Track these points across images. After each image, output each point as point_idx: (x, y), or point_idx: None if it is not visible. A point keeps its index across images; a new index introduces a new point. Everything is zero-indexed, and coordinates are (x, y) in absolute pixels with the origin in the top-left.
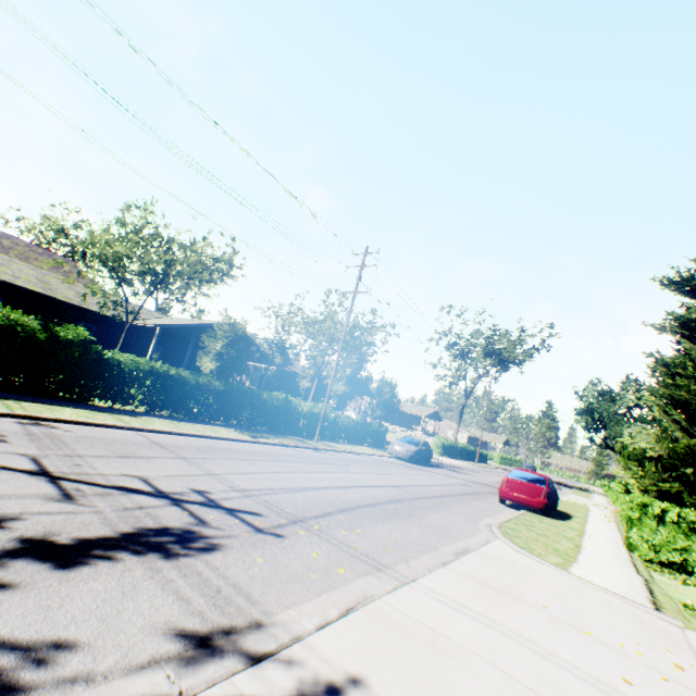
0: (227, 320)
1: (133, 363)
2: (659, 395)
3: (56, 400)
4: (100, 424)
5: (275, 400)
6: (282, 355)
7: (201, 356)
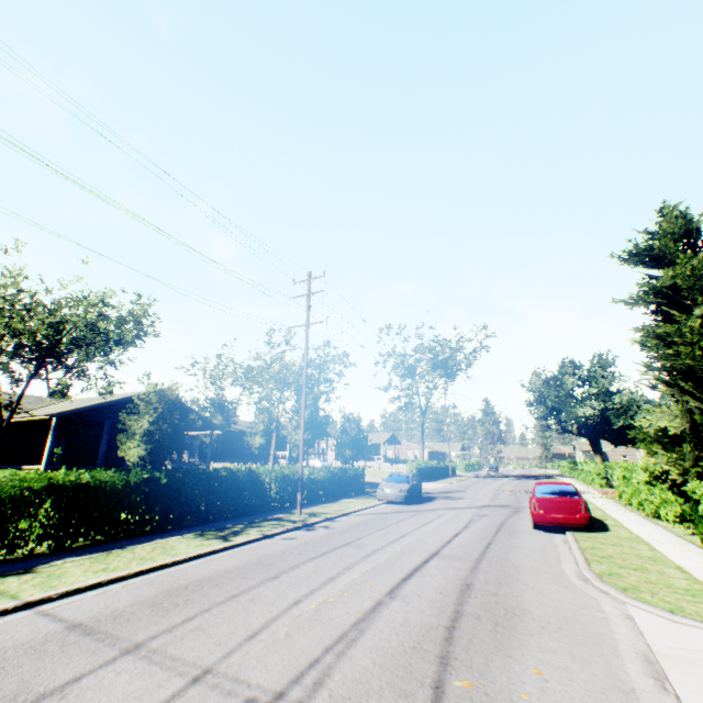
0: (152, 387)
1: (15, 484)
2: (658, 368)
3: None
4: None
5: (237, 475)
6: (222, 414)
7: (123, 441)
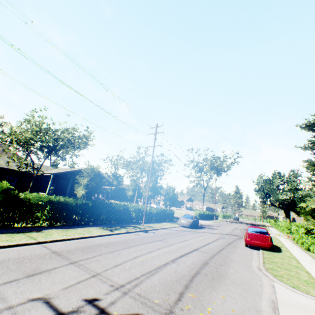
0: (89, 166)
1: (37, 198)
2: (314, 180)
3: None
4: (15, 245)
5: (119, 206)
6: (116, 180)
7: (77, 187)
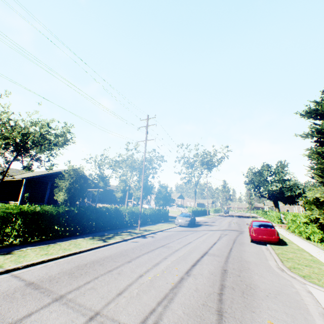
0: (71, 167)
1: (3, 210)
2: (316, 169)
3: None
4: None
5: (110, 210)
6: (103, 181)
7: (57, 192)
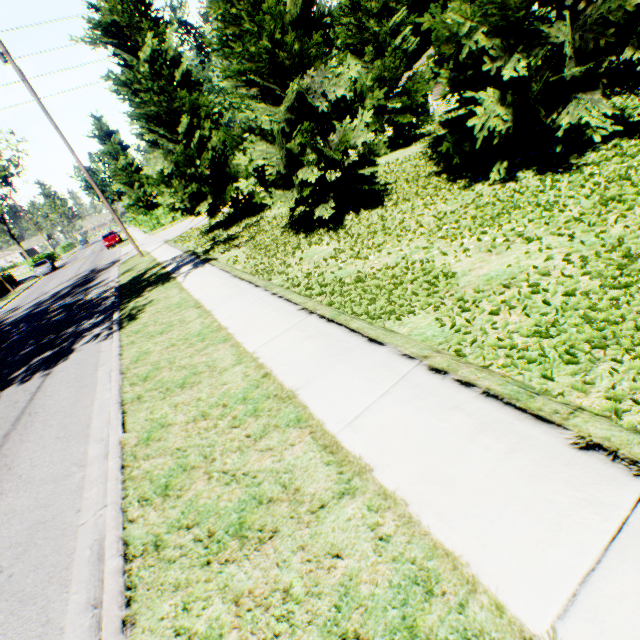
0: None
1: None
2: (120, 183)
3: None
4: None
5: None
6: None
7: None
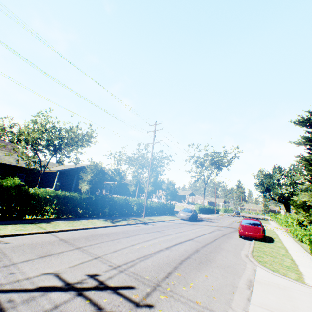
0: (92, 163)
1: (45, 193)
2: (305, 174)
3: (2, 221)
4: (28, 233)
5: (121, 200)
6: (119, 176)
7: (81, 182)
